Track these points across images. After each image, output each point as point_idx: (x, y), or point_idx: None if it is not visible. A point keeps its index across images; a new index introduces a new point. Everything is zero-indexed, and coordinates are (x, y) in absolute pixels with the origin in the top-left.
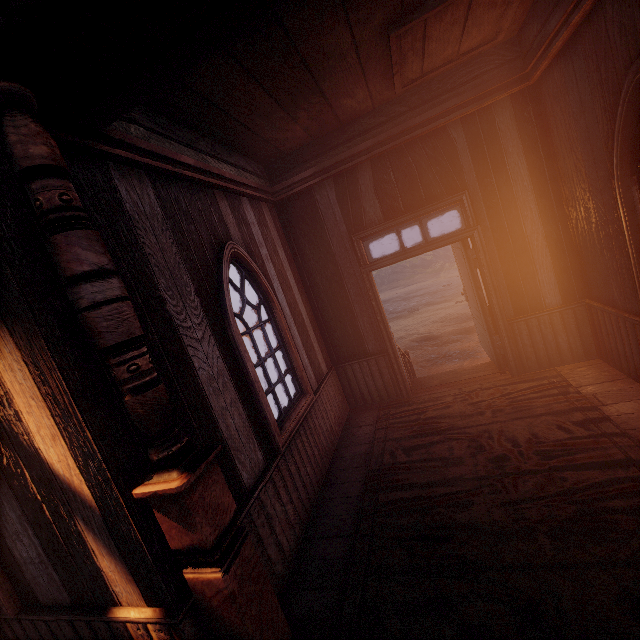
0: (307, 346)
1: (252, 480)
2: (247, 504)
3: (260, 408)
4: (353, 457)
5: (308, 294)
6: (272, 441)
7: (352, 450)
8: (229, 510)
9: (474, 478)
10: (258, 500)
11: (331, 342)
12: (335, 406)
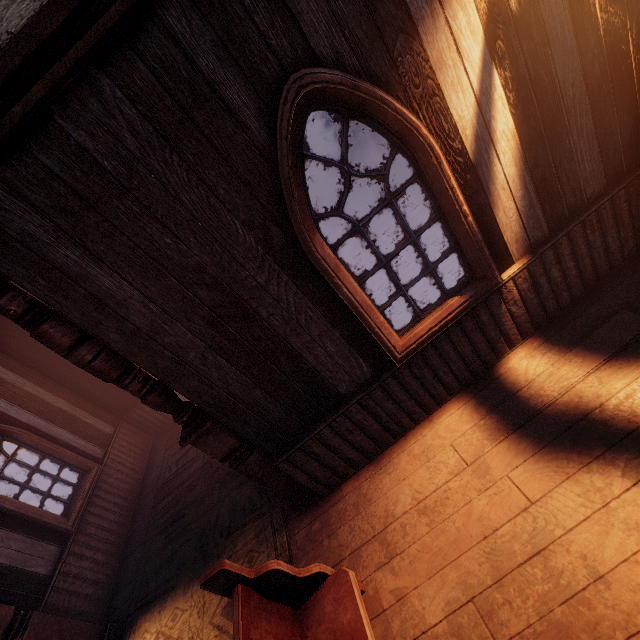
0: (79, 430)
1: (51, 567)
2: (50, 584)
3: (37, 520)
4: (151, 483)
5: (62, 385)
6: (62, 530)
7: (151, 477)
8: (9, 614)
9: (201, 467)
10: (61, 574)
11: (107, 406)
12: (133, 450)
